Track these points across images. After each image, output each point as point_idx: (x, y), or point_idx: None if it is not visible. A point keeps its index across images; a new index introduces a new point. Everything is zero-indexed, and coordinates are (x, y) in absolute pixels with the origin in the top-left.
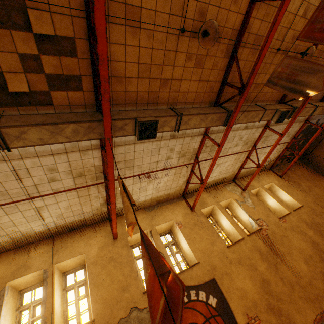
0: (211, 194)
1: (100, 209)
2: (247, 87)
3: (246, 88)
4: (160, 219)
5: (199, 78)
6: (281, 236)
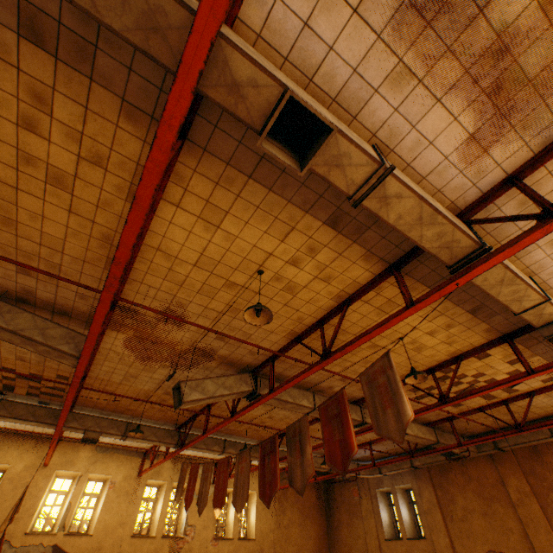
0: (176, 467)
1: (51, 433)
2: (183, 448)
3: (182, 448)
4: (101, 467)
5: (164, 414)
6: None
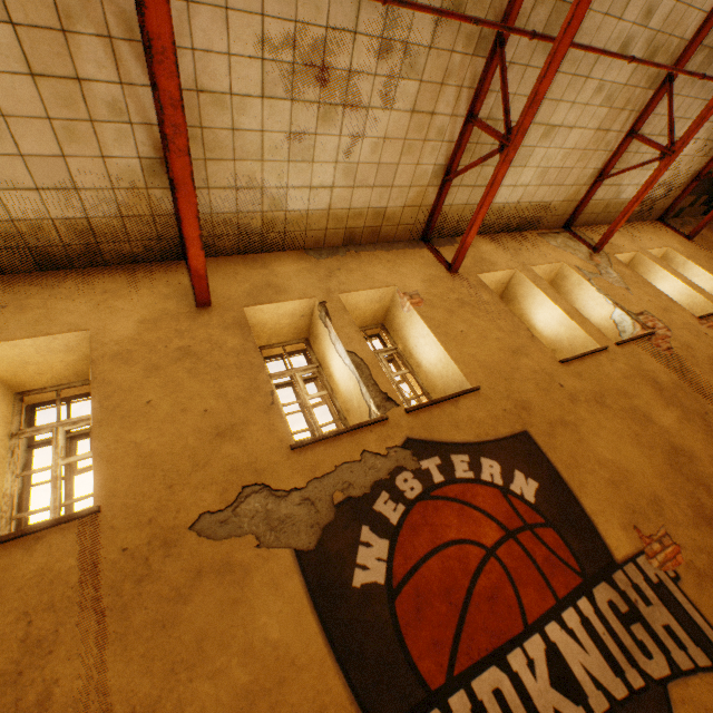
0: (505, 247)
1: (145, 193)
2: None
3: None
4: (353, 279)
5: None
6: (709, 355)
